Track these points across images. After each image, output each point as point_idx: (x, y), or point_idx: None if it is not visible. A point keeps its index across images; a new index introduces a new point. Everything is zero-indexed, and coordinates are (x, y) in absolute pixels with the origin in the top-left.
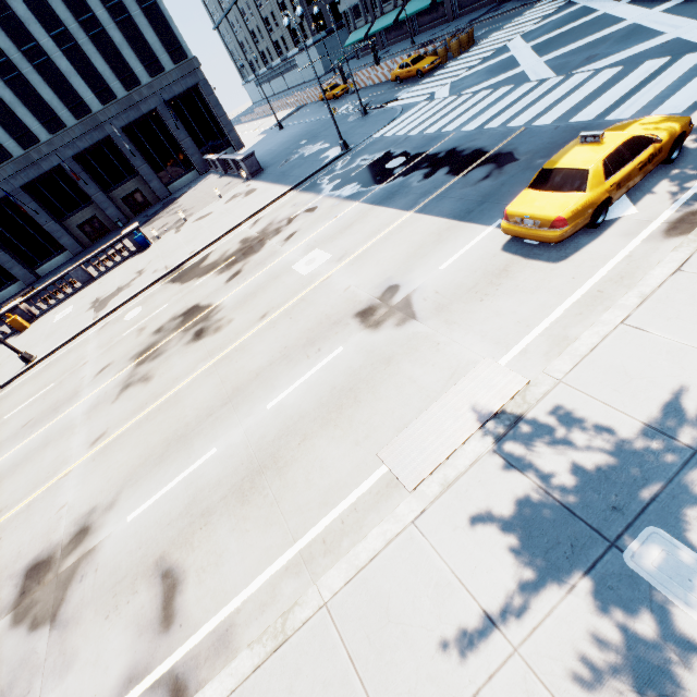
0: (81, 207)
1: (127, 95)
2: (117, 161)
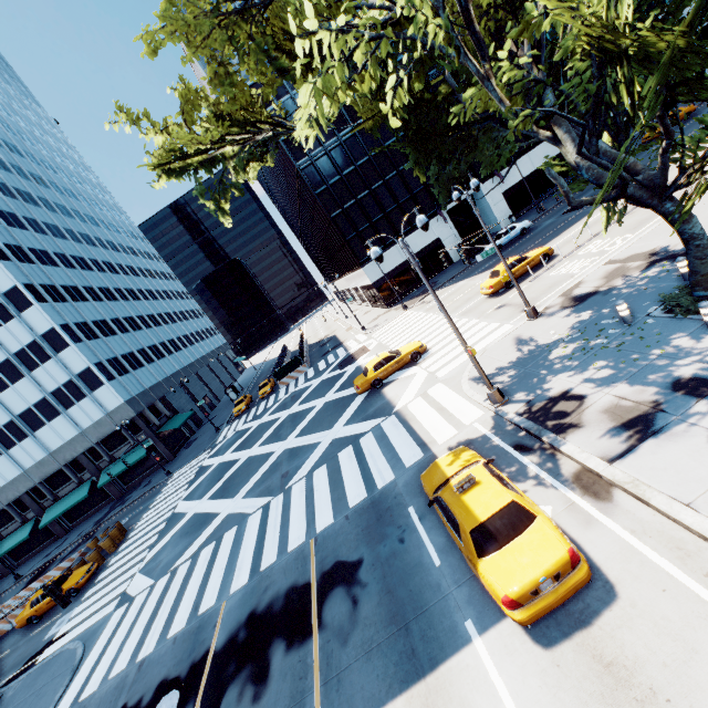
0: None
1: None
2: None
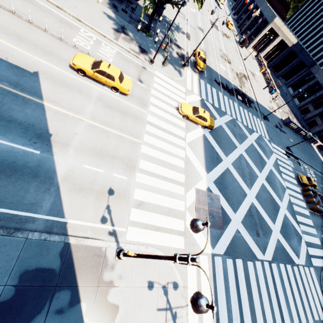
0: (315, 108)
1: None
2: None
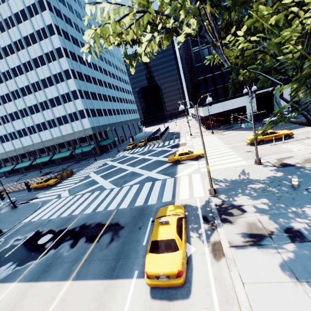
0: None
1: None
2: None
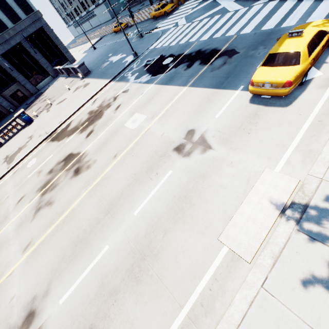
0: None
1: (1, 35)
2: (2, 74)
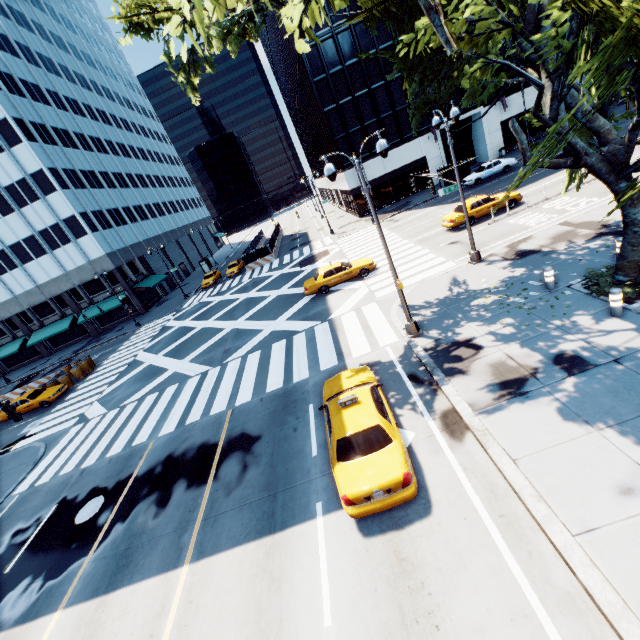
0: None
1: None
2: None
